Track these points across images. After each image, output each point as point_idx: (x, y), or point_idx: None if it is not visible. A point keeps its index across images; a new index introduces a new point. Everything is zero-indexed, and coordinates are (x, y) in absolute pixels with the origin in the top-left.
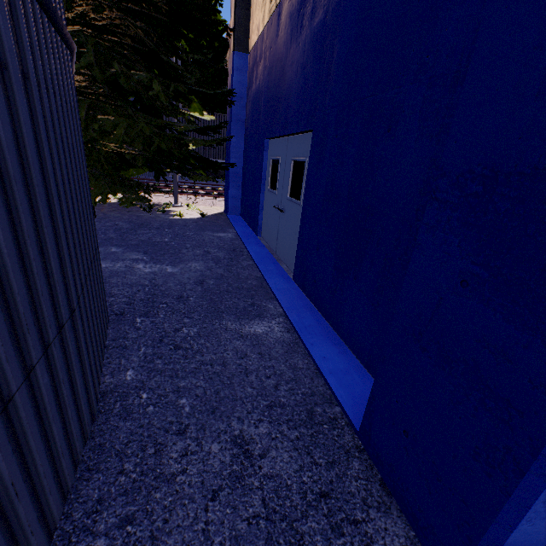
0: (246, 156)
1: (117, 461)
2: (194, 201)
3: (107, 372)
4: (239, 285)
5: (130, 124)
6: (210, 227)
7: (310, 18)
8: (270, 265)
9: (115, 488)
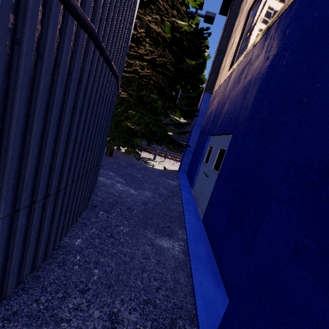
0: (197, 143)
1: (39, 292)
2: (164, 161)
3: (69, 235)
4: (166, 212)
5: (141, 116)
6: (166, 176)
7: (244, 79)
8: (191, 207)
9: (27, 309)
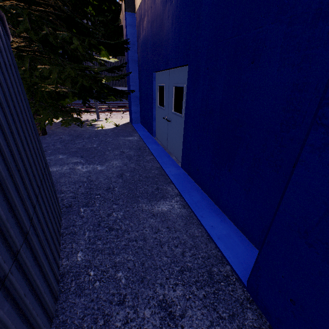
0: (140, 84)
1: None
2: (110, 116)
3: (64, 256)
4: (146, 175)
5: (61, 70)
6: (122, 133)
7: None
8: (165, 158)
9: None
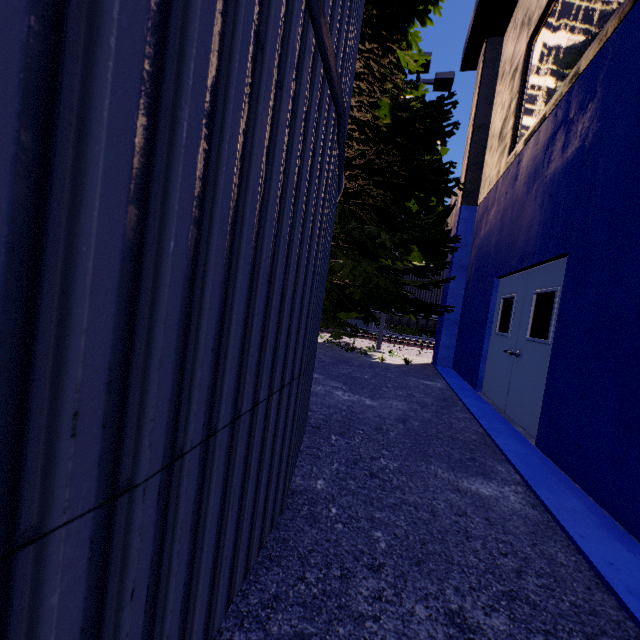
0: (465, 301)
1: (298, 565)
2: (397, 350)
3: (299, 473)
4: (452, 434)
5: (355, 265)
6: (414, 374)
7: (561, 151)
8: (497, 423)
9: (293, 593)
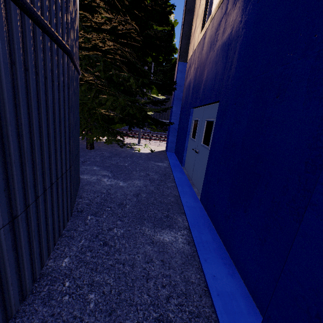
0: (180, 118)
1: None
2: (149, 143)
3: (53, 256)
4: (161, 200)
5: (115, 100)
6: (154, 158)
7: (222, 34)
8: (186, 188)
9: None
